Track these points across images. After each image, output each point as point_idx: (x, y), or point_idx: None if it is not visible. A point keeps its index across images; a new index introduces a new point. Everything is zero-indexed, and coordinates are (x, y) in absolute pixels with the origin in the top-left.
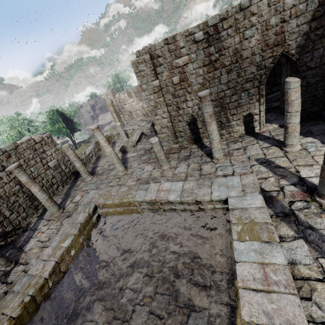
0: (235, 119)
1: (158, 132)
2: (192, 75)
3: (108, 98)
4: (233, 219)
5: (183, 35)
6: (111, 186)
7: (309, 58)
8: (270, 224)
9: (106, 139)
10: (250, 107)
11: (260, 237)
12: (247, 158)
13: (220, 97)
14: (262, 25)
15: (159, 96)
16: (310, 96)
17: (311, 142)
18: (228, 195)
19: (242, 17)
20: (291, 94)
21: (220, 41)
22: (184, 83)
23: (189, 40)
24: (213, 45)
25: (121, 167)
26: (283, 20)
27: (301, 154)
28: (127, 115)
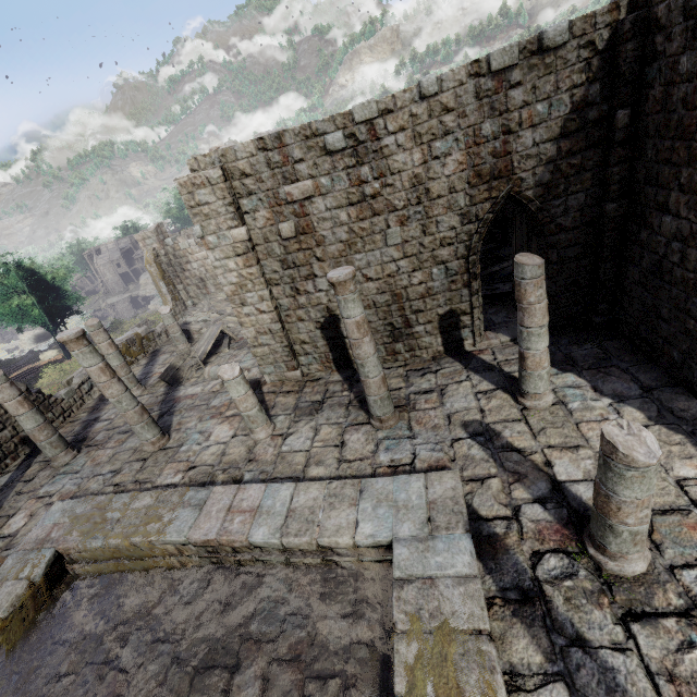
0: (422, 321)
1: (250, 342)
2: (324, 223)
3: (148, 246)
4: (401, 616)
5: (300, 134)
6: (118, 486)
7: (560, 208)
8: (488, 639)
9: (106, 365)
10: (451, 299)
11: (461, 686)
12: (446, 419)
13: (387, 274)
14: (467, 133)
15: (248, 262)
16: (566, 283)
17: (574, 387)
18: (394, 535)
19: (425, 112)
20: (528, 290)
21: (381, 157)
22: (306, 237)
23: (314, 146)
24: (366, 164)
25: (149, 433)
26: (507, 129)
27: (556, 416)
28: (193, 286)
